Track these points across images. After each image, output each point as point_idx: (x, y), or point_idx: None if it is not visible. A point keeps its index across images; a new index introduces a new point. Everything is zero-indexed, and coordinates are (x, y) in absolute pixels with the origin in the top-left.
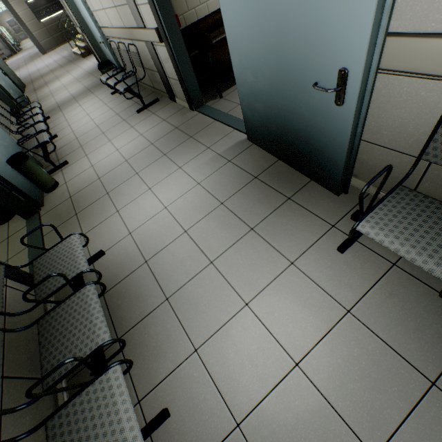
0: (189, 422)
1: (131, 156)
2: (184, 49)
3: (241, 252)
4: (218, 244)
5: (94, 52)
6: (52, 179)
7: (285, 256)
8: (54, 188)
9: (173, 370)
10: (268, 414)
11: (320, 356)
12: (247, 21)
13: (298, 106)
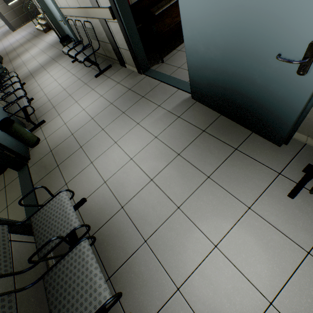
0: None
1: (96, 114)
2: (133, 24)
3: (202, 198)
4: (181, 191)
5: (54, 28)
6: (35, 137)
7: (242, 201)
8: (36, 144)
9: (160, 307)
10: None
11: (291, 296)
12: None
13: (250, 74)
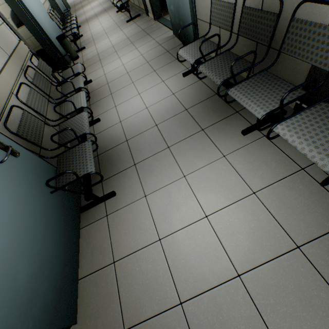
0: (106, 122)
1: (116, 44)
2: None
3: (146, 79)
4: (138, 77)
5: None
6: (76, 54)
7: (162, 79)
8: (76, 59)
9: (106, 111)
10: (131, 119)
11: (156, 106)
12: None
13: (179, 2)
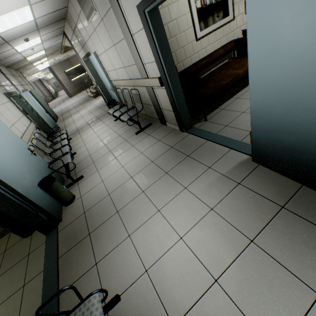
0: None
1: (135, 173)
2: (180, 89)
3: None
4: None
5: (103, 95)
6: (71, 194)
7: None
8: (71, 202)
9: None
10: None
11: None
12: (294, 61)
13: None
